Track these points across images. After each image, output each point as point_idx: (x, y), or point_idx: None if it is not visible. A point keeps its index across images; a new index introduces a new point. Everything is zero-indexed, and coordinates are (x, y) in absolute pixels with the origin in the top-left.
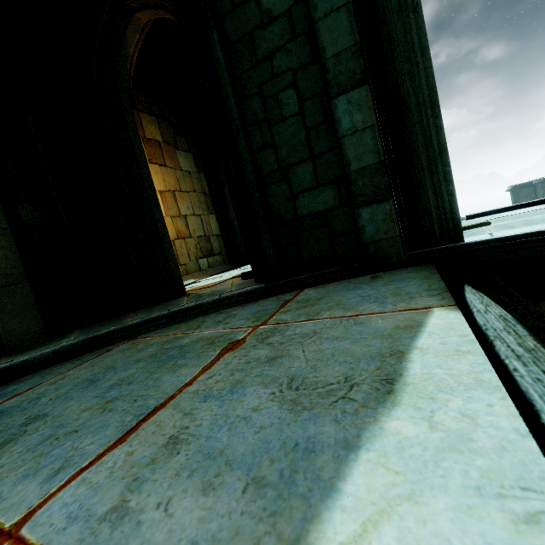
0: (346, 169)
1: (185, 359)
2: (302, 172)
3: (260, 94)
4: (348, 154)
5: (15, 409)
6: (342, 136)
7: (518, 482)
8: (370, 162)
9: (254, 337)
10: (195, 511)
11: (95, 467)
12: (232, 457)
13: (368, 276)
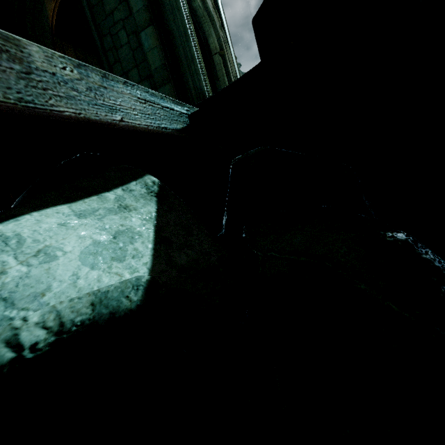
0: (150, 70)
1: None
2: (134, 74)
3: (110, 34)
4: (150, 62)
5: None
6: (146, 53)
7: None
8: (159, 64)
9: None
10: None
11: None
12: None
13: None
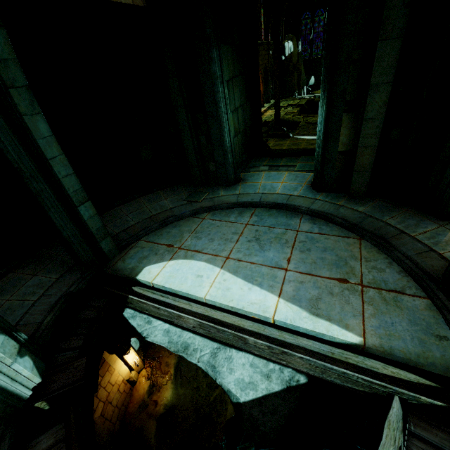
0: None
1: (335, 270)
2: None
3: None
4: None
5: (313, 240)
6: None
7: (295, 321)
8: None
9: (349, 285)
10: (290, 290)
11: (296, 273)
12: (298, 292)
13: (449, 335)
